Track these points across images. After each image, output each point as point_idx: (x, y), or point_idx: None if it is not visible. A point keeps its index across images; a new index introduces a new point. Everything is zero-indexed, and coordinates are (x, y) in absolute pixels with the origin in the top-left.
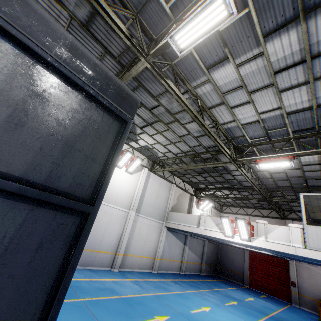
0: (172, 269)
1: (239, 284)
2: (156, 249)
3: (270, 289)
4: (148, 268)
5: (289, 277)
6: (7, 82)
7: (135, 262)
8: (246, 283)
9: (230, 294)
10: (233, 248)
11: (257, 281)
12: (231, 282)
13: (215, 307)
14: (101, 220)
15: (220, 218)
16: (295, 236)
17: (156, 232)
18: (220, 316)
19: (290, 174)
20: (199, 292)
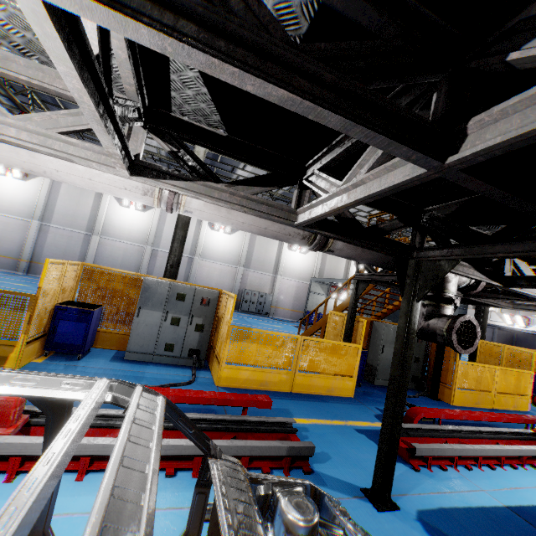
0: None
1: None
2: None
3: None
4: None
5: None
6: (457, 312)
7: None
8: None
9: None
10: (530, 335)
11: None
12: None
13: None
14: None
15: (502, 314)
16: None
17: None
18: None
19: None
20: None
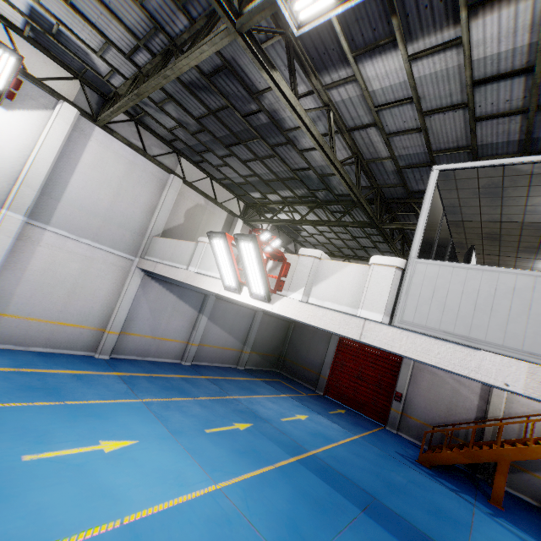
0: (160, 354)
1: (308, 388)
2: (111, 312)
3: (357, 401)
4: (81, 347)
5: (394, 385)
6: None
7: (33, 332)
8: (320, 388)
9: (257, 408)
10: (314, 330)
11: (339, 386)
12: (297, 383)
13: (157, 440)
14: None
15: (210, 239)
16: (375, 292)
17: (110, 277)
18: (132, 468)
19: (438, 141)
20: (168, 403)
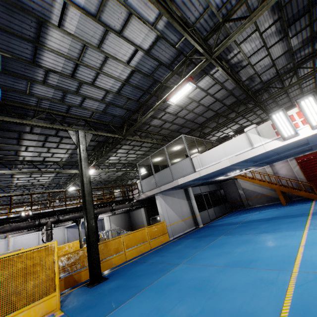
0: None
1: None
2: (64, 239)
3: None
4: None
5: None
6: None
7: None
8: None
9: None
10: None
11: None
12: None
13: None
14: (24, 243)
15: None
16: None
17: (60, 232)
18: None
19: None
20: None
